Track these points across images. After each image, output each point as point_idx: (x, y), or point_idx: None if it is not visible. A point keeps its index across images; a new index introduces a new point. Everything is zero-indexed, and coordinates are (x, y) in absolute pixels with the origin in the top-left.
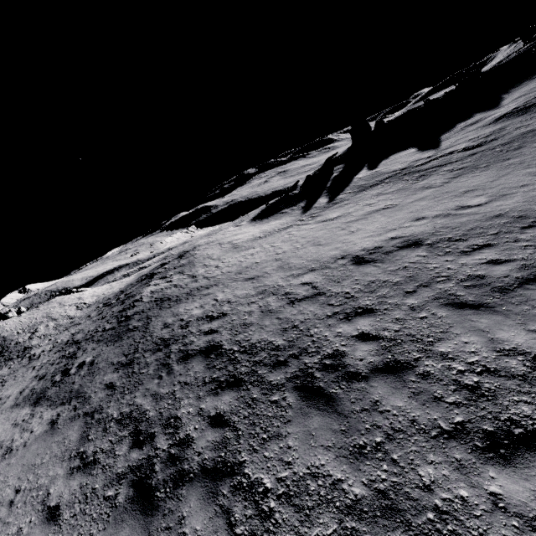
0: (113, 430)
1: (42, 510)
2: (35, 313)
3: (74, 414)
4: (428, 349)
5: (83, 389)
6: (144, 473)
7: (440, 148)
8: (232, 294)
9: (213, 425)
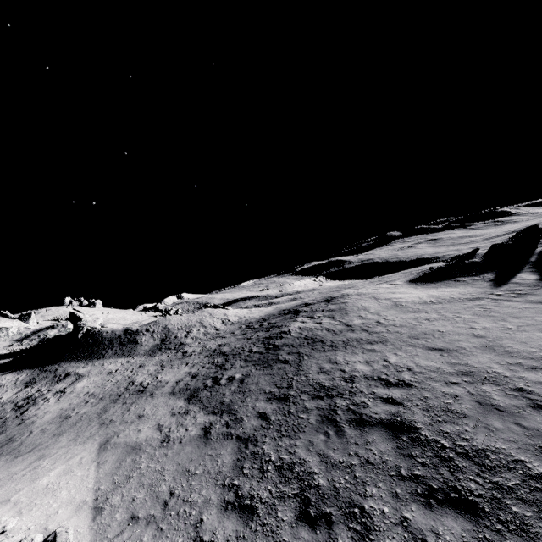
0: (272, 477)
1: (194, 538)
2: (192, 316)
3: (227, 432)
4: None
5: (234, 405)
6: None
7: None
8: (411, 361)
9: None
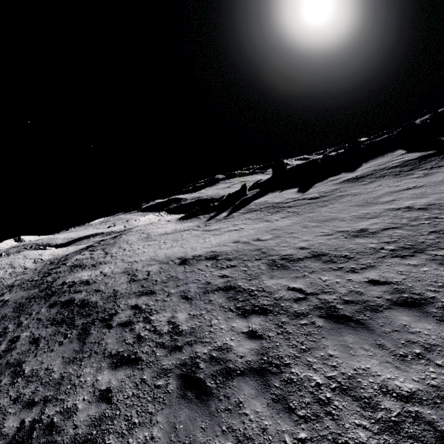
0: None
1: None
2: (3, 260)
3: None
4: (148, 317)
5: None
6: None
7: (305, 193)
8: (112, 270)
9: (31, 343)
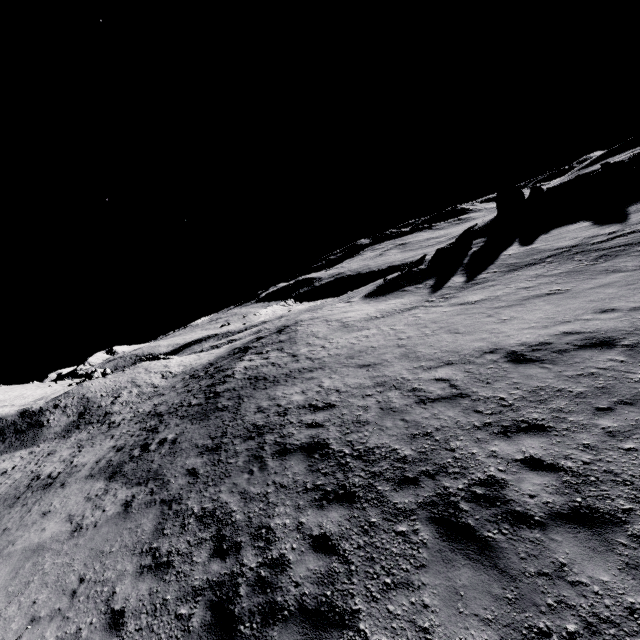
0: (192, 529)
1: (105, 612)
2: (121, 377)
3: (151, 499)
4: None
5: (162, 470)
6: (225, 594)
7: (628, 222)
8: (341, 382)
9: (317, 549)
